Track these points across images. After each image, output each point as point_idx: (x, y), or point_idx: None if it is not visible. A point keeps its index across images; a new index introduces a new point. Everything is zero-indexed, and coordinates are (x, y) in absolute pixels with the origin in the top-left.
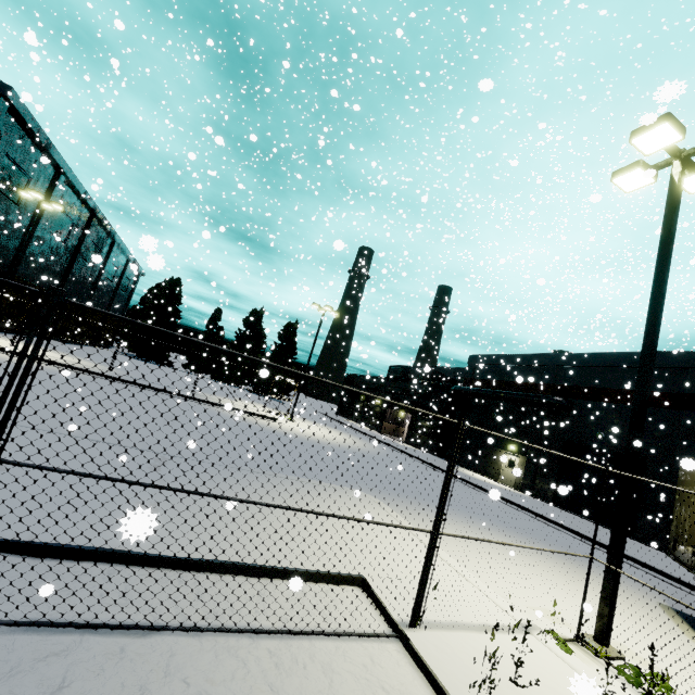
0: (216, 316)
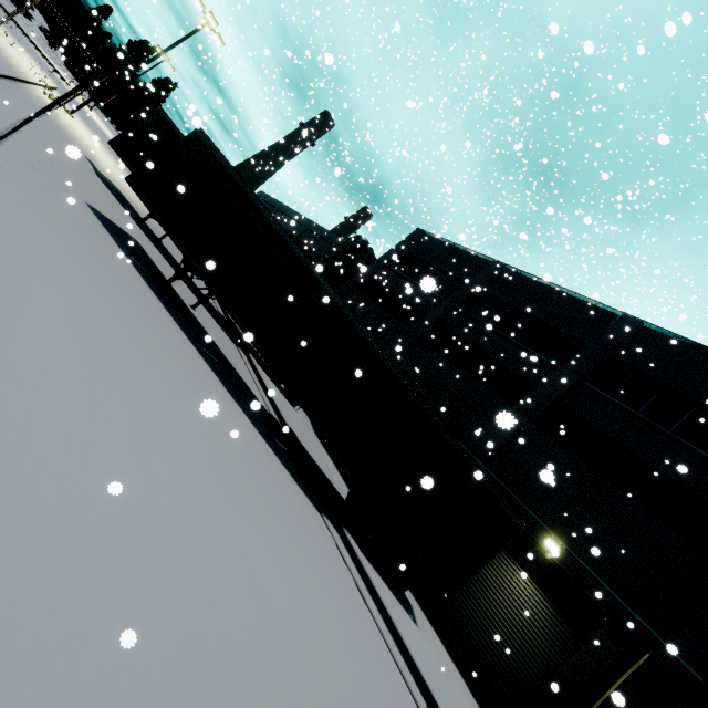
0: (103, 11)
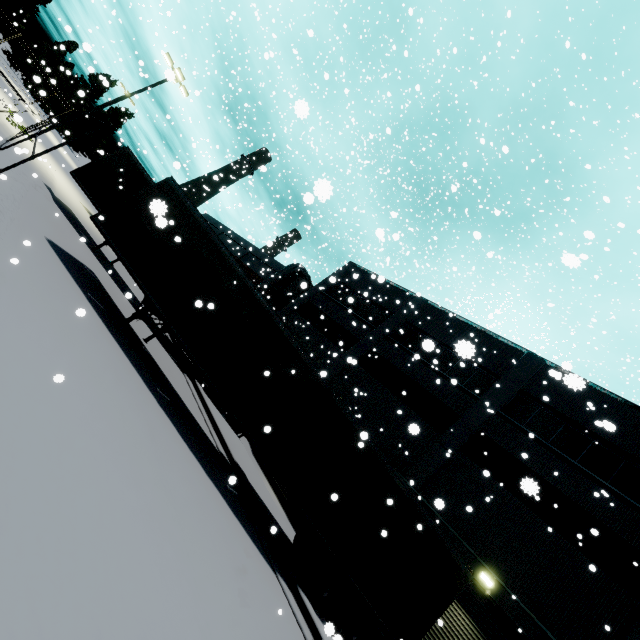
0: (69, 46)
